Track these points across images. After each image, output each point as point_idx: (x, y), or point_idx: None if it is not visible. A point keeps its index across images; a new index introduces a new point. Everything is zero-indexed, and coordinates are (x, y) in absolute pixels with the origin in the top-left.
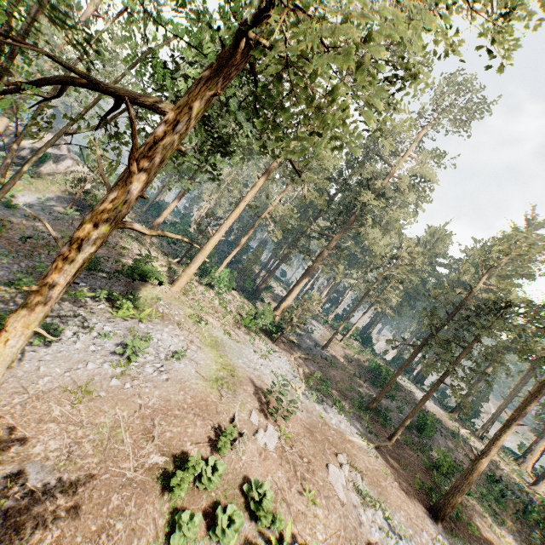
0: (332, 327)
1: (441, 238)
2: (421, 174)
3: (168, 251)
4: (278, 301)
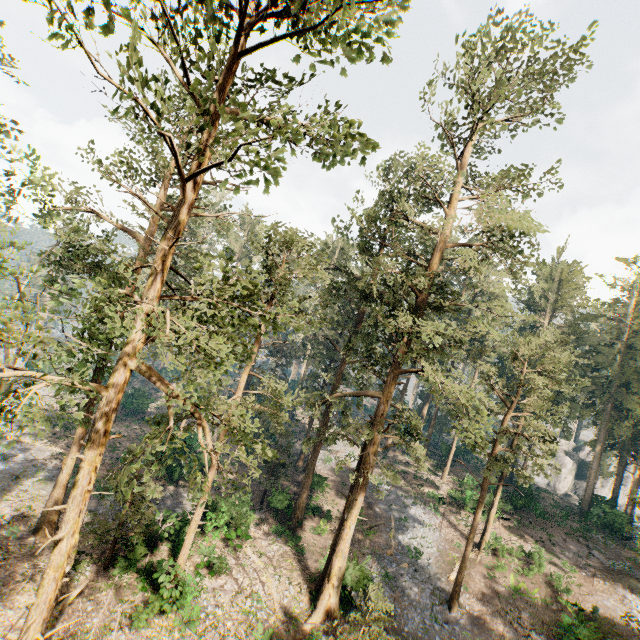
0: (454, 500)
1: (566, 279)
2: (493, 226)
3: (97, 533)
4: (346, 492)
